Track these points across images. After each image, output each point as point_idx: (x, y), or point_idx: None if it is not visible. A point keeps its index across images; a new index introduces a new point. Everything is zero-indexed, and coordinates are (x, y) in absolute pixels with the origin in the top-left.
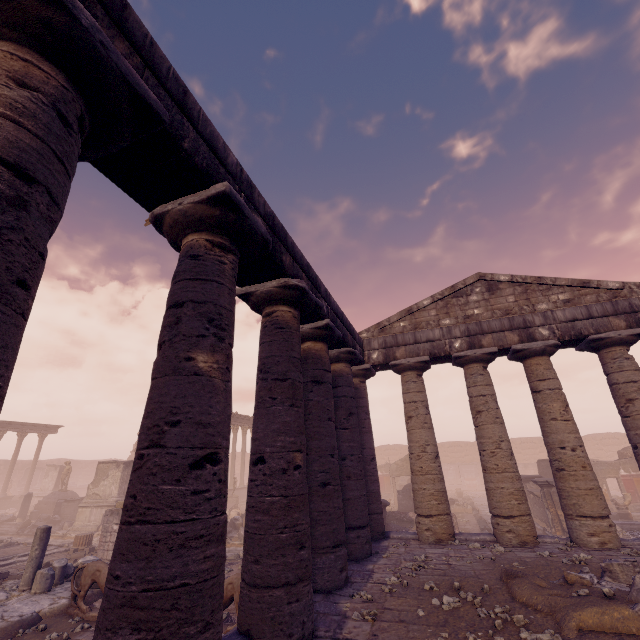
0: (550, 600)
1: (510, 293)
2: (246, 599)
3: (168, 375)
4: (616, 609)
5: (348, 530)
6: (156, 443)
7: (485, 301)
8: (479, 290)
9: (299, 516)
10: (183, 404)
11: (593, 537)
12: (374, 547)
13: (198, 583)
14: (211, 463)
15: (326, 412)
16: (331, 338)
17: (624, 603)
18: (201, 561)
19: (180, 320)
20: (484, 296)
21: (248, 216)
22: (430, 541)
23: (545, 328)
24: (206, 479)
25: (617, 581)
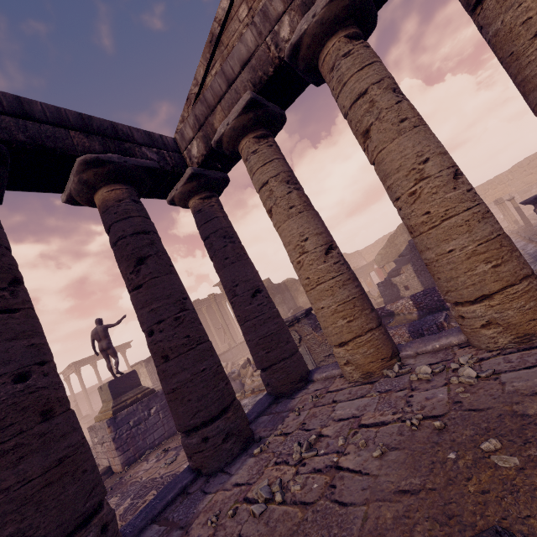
0: None
1: None
2: None
3: None
4: None
5: (190, 433)
6: None
7: None
8: None
9: None
10: None
11: None
12: (273, 417)
13: None
14: None
15: None
16: None
17: None
18: None
19: None
20: None
21: None
22: (355, 379)
23: None
24: None
25: None
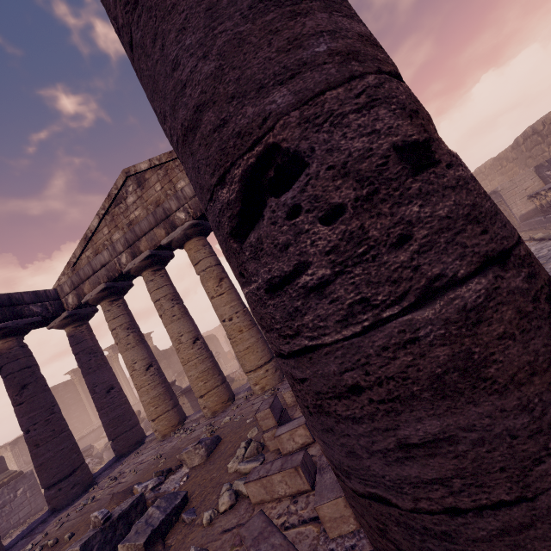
0: None
1: (156, 181)
2: None
3: None
4: None
5: (50, 488)
6: None
7: (140, 199)
8: (132, 189)
9: None
10: None
11: (257, 386)
12: (110, 470)
13: None
14: None
15: None
16: None
17: None
18: None
19: None
20: (137, 194)
21: None
22: (159, 439)
23: (181, 211)
24: None
25: (188, 466)
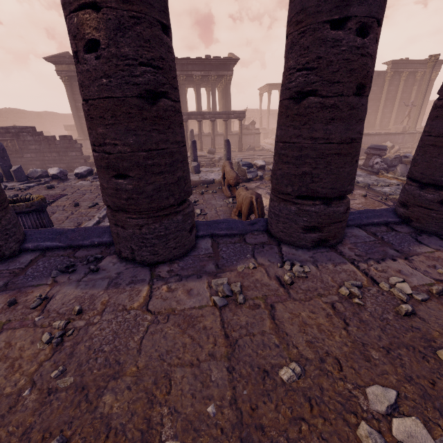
0: None
1: None
2: None
3: None
4: None
5: (427, 187)
6: None
7: None
8: None
9: (106, 132)
10: None
11: None
12: None
13: None
14: None
15: None
16: None
17: None
18: None
19: None
20: None
21: None
22: None
23: None
24: None
25: None
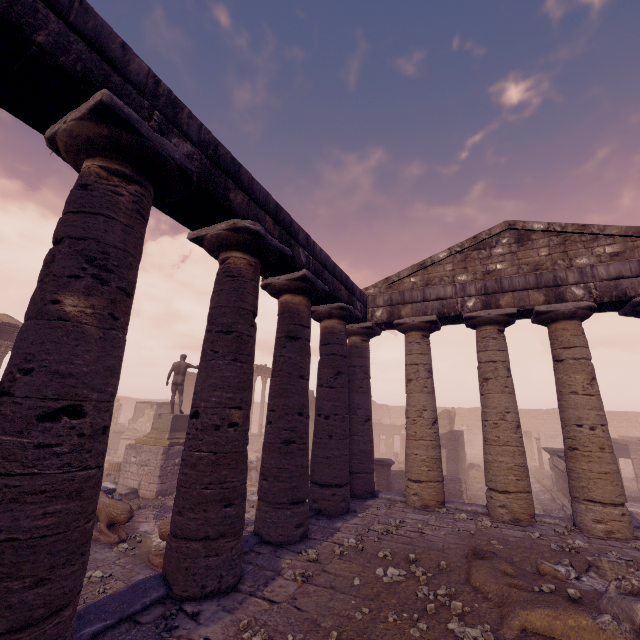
0: (504, 590)
1: (544, 245)
2: (168, 547)
3: (31, 319)
4: (573, 616)
5: (324, 487)
6: (8, 391)
7: (512, 254)
8: (506, 241)
9: (229, 474)
10: (39, 351)
11: (599, 524)
12: (356, 505)
13: (31, 539)
14: (71, 416)
15: (298, 369)
16: (312, 291)
17: (588, 610)
18: (38, 517)
19: (55, 258)
20: (511, 248)
21: (147, 136)
22: (416, 506)
23: (580, 287)
24: (58, 433)
25: (603, 578)
